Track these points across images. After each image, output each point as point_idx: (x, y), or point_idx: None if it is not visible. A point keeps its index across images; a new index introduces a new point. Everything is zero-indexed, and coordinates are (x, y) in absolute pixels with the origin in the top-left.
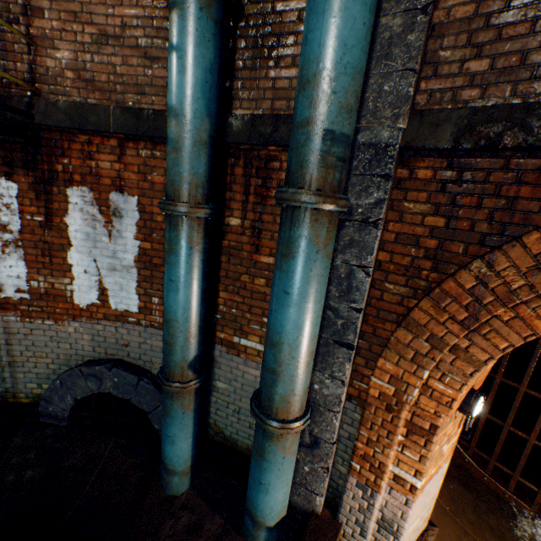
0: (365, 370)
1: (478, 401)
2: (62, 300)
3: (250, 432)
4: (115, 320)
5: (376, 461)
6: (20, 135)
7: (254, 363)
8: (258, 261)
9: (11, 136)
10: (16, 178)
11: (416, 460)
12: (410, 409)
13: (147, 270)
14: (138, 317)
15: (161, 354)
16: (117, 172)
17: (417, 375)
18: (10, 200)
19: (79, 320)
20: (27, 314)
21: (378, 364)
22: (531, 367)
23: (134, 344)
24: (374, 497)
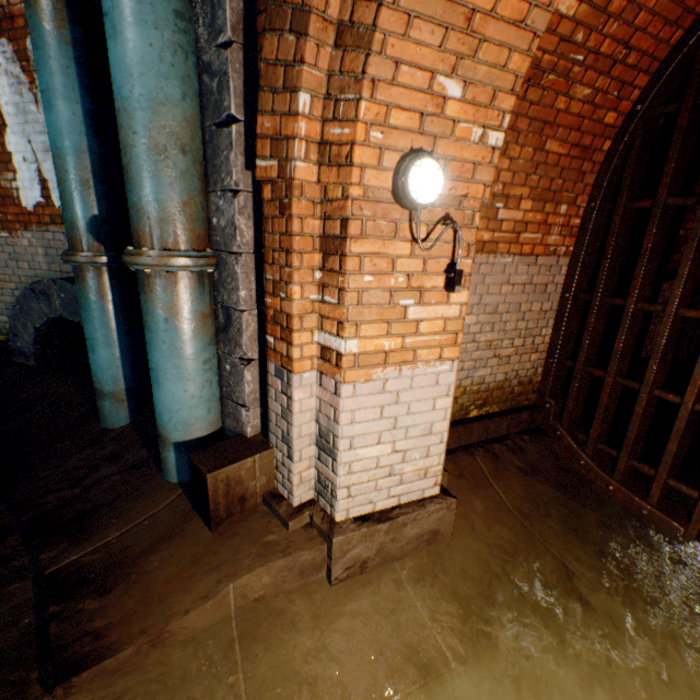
0: None
1: (417, 162)
2: (11, 204)
3: None
4: (62, 224)
5: (284, 318)
6: None
7: None
8: None
9: None
10: None
11: (336, 304)
12: (321, 214)
13: None
14: None
15: None
16: None
17: (293, 114)
18: None
19: (31, 230)
20: None
21: (258, 132)
22: (686, 260)
23: None
24: (291, 383)
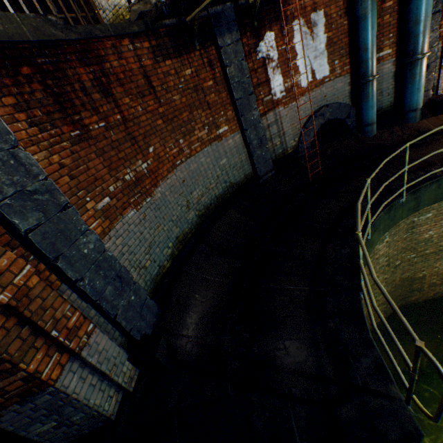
0: (441, 23)
1: None
2: (296, 88)
3: (388, 98)
4: (319, 86)
5: None
6: (271, 3)
7: (386, 62)
8: (384, 8)
9: (268, 6)
10: (272, 29)
11: None
12: None
13: (331, 48)
14: (329, 77)
15: (341, 90)
16: (312, 2)
17: None
18: (272, 44)
19: (304, 96)
20: (285, 104)
21: None
22: None
23: (329, 93)
24: None
